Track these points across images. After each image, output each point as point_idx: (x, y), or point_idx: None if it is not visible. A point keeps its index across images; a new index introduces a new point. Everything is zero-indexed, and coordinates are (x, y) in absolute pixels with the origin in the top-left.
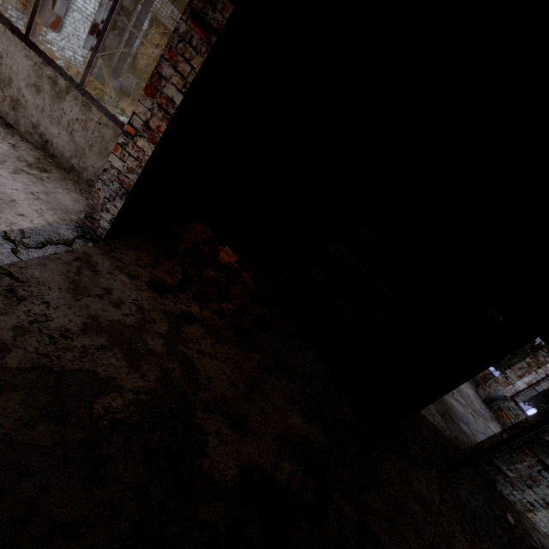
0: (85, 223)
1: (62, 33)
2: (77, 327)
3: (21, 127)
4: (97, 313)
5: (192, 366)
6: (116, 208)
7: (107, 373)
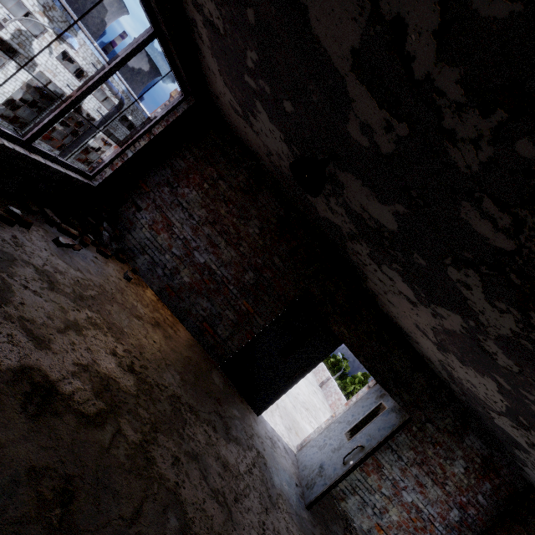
0: None
1: None
2: None
3: None
4: None
5: None
6: None
7: None
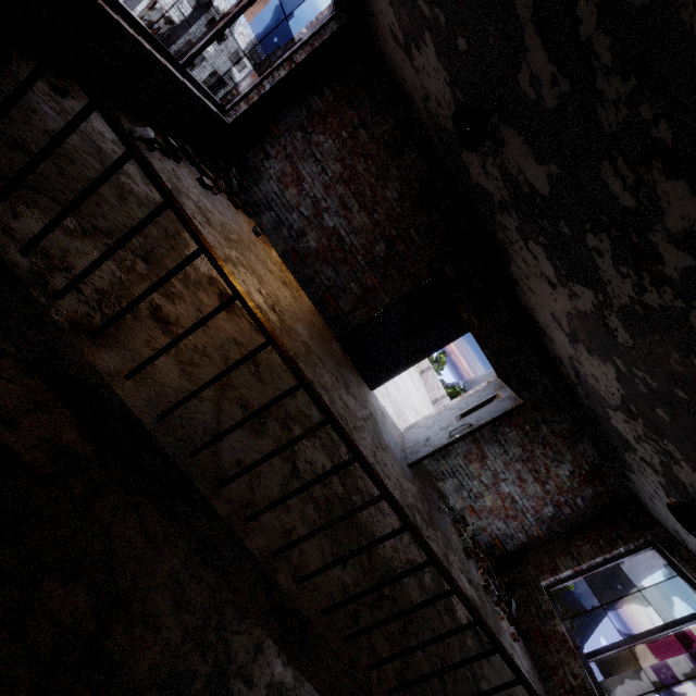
0: None
1: None
2: None
3: None
4: None
5: None
6: None
7: None
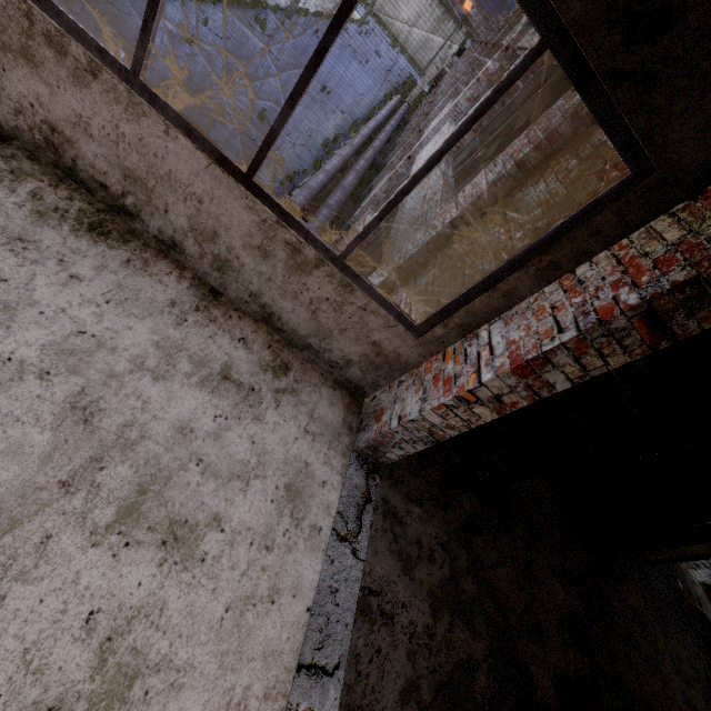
0: (364, 451)
1: None
2: (429, 616)
3: (230, 292)
4: (429, 585)
5: (495, 592)
6: (414, 448)
7: (465, 654)
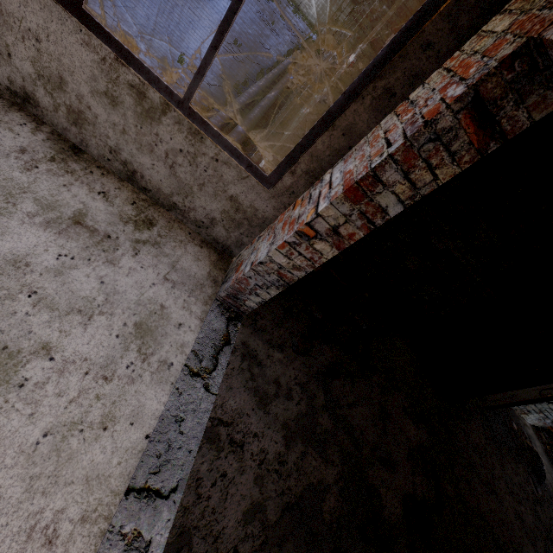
0: (226, 300)
1: None
2: (282, 446)
3: (92, 149)
4: (284, 418)
5: (350, 427)
6: (268, 294)
7: (316, 479)
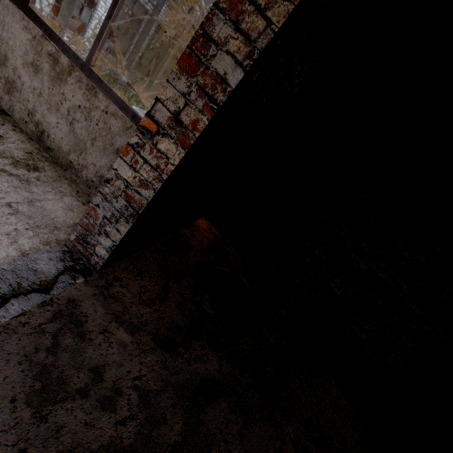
0: (76, 246)
1: (85, 36)
2: None
3: (16, 114)
4: (73, 441)
5: None
6: (118, 232)
7: None
